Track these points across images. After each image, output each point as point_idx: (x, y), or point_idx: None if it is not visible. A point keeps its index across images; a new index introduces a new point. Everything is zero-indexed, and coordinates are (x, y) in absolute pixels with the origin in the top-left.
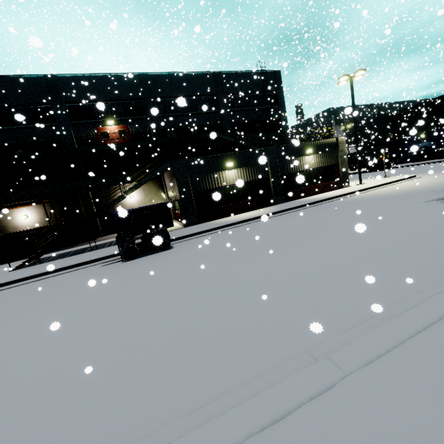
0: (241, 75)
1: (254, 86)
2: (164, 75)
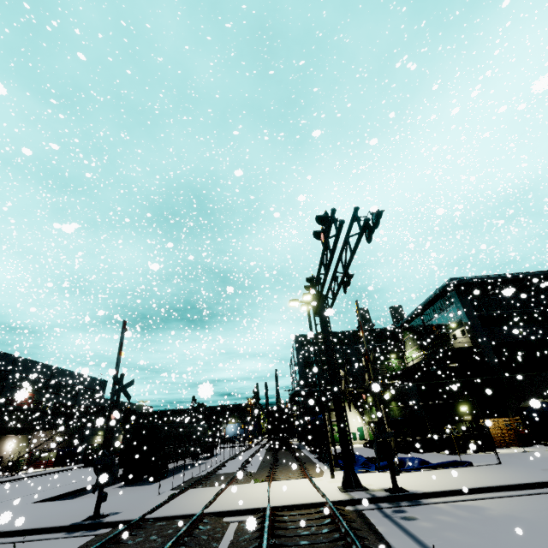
0: (93, 379)
1: (95, 386)
2: (64, 370)
